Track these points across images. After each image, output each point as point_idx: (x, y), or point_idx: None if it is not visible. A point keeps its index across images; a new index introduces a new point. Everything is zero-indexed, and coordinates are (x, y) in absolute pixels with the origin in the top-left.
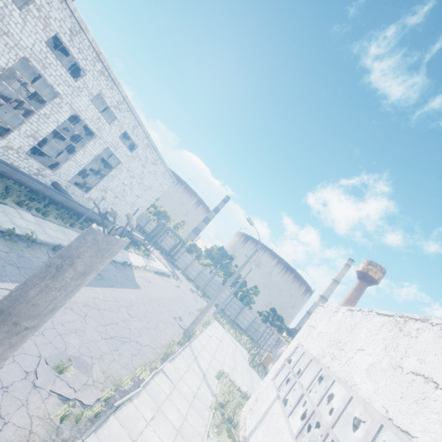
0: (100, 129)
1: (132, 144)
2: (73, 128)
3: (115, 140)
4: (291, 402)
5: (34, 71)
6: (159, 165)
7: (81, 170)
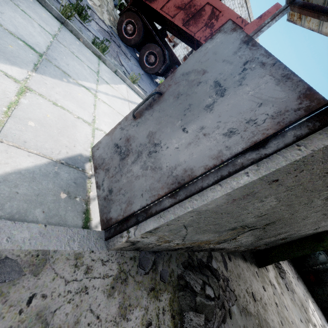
0: None
1: None
2: None
3: None
4: (325, 257)
5: None
6: None
7: None
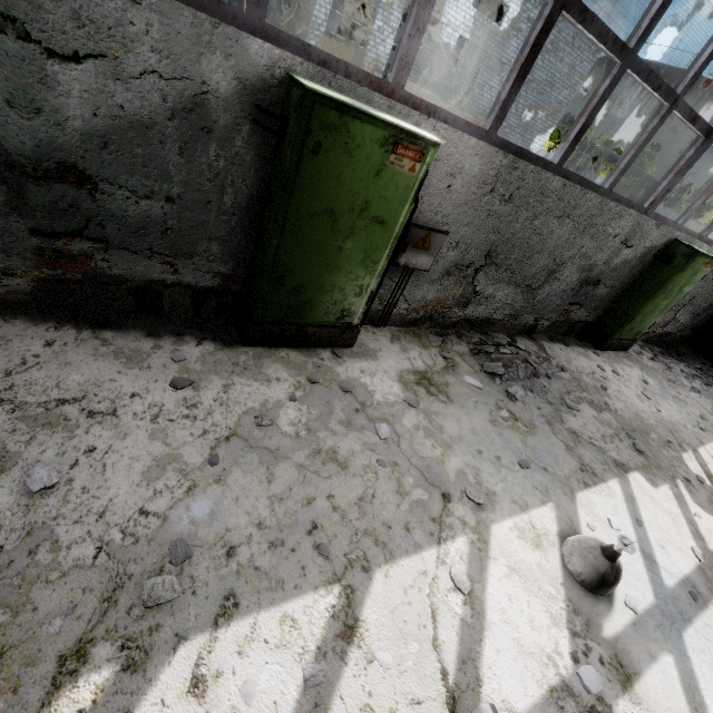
0: (443, 9)
1: (502, 11)
2: (423, 50)
3: (468, 16)
4: None
5: (369, 0)
6: (559, 24)
7: (441, 104)
